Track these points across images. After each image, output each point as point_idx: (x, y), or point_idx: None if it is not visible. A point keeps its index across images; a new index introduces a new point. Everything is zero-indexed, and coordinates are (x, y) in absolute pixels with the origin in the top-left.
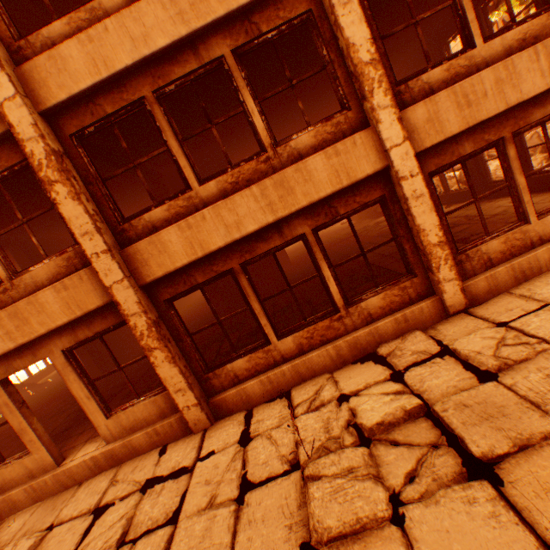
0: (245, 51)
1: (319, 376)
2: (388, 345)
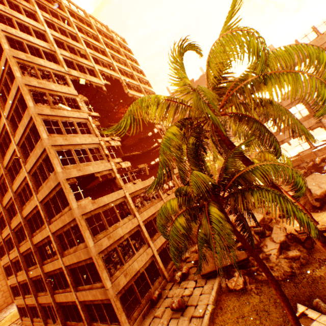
0: (61, 271)
1: None
2: None
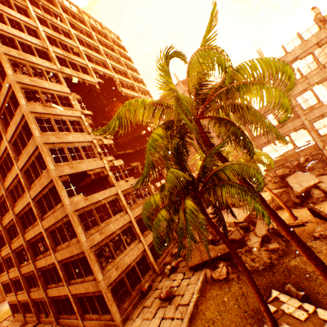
0: (54, 266)
1: (67, 326)
2: (73, 326)
